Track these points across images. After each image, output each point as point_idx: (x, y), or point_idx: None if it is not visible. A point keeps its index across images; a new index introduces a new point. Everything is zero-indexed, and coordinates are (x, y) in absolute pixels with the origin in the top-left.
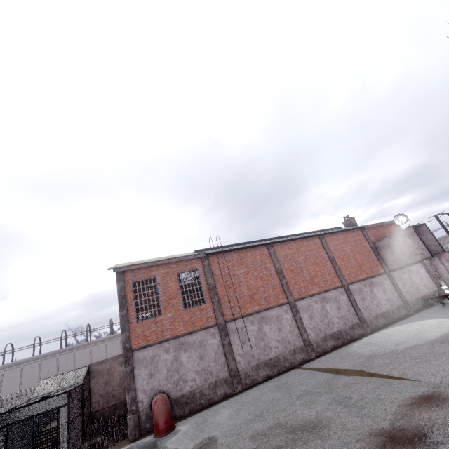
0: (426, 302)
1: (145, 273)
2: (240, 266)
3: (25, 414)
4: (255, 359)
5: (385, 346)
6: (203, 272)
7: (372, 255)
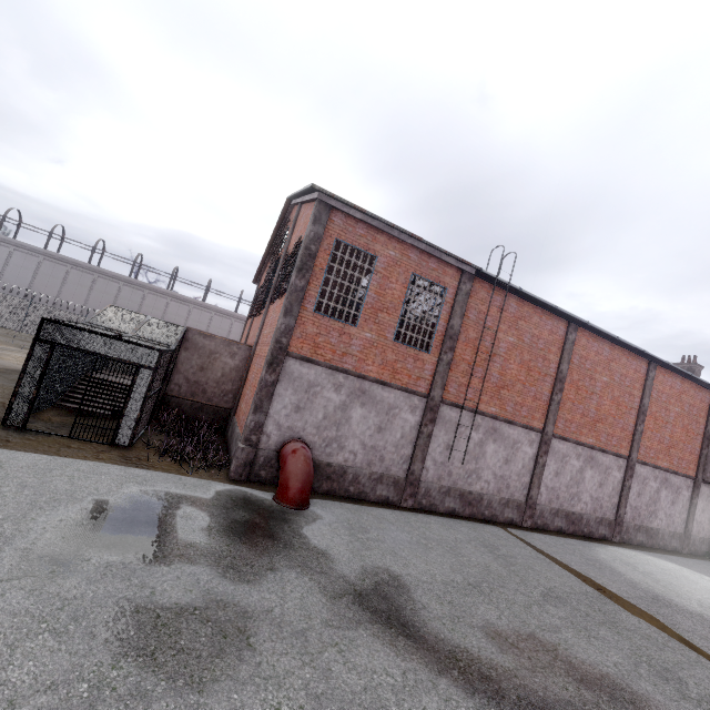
0: None
1: (364, 237)
2: (512, 329)
3: (86, 344)
4: (451, 479)
5: (676, 594)
6: (452, 300)
7: (698, 443)
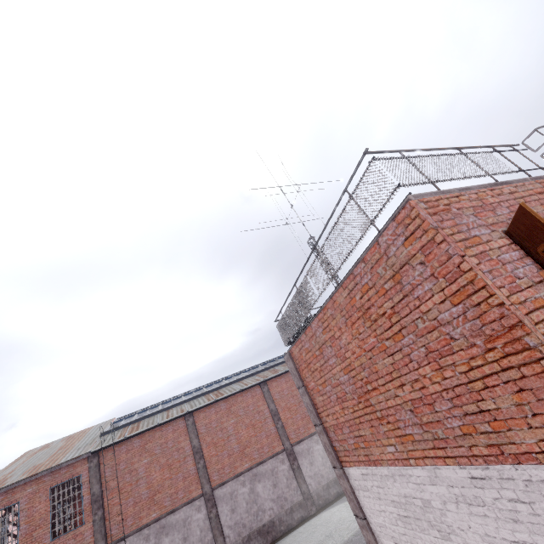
0: None
1: (5, 498)
2: (143, 455)
3: None
4: None
5: None
6: (89, 477)
7: None
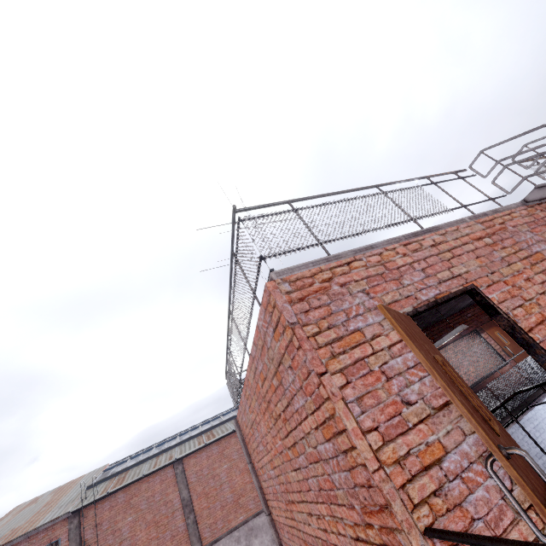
0: None
1: None
2: (128, 511)
3: None
4: None
5: None
6: (68, 541)
7: None
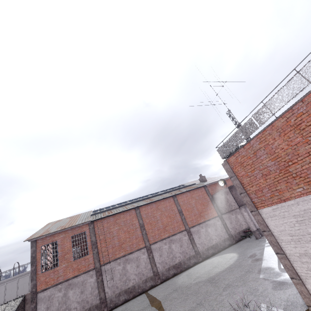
0: (245, 233)
1: (50, 239)
2: (115, 225)
3: None
4: (119, 289)
5: (190, 279)
6: (89, 233)
7: (210, 204)
